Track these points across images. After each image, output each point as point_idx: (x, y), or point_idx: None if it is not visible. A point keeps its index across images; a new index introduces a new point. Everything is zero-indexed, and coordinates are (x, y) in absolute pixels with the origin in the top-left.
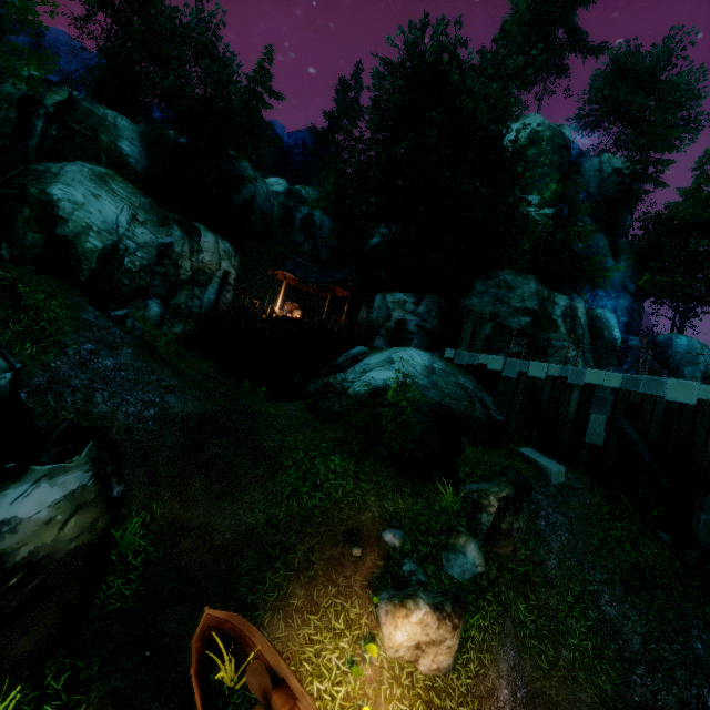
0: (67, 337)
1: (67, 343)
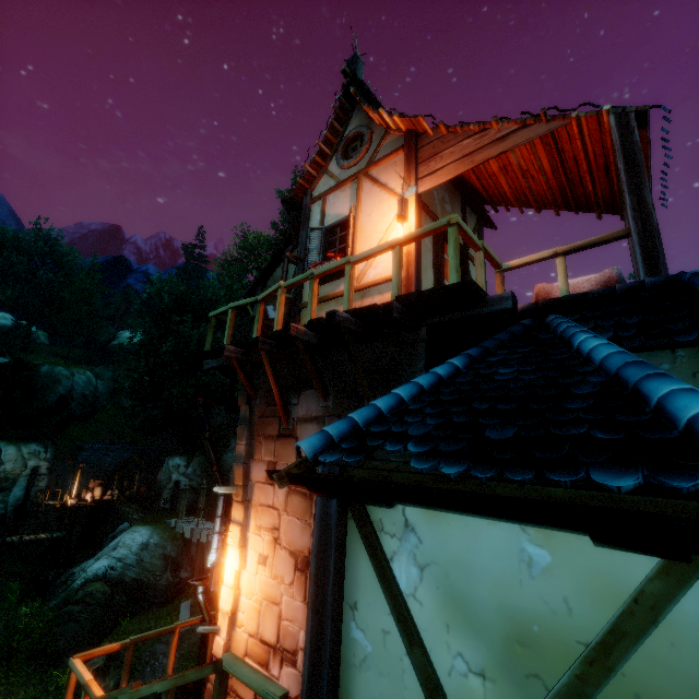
0: None
1: None
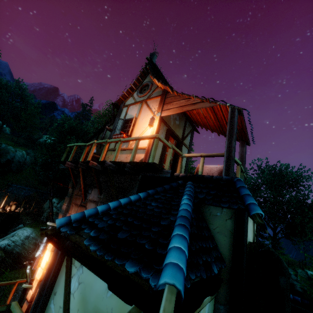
0: None
1: None
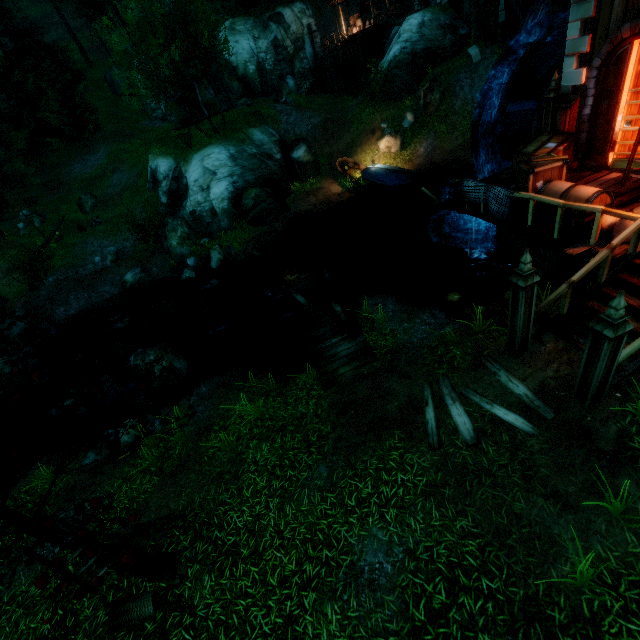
0: (280, 119)
1: (281, 120)
